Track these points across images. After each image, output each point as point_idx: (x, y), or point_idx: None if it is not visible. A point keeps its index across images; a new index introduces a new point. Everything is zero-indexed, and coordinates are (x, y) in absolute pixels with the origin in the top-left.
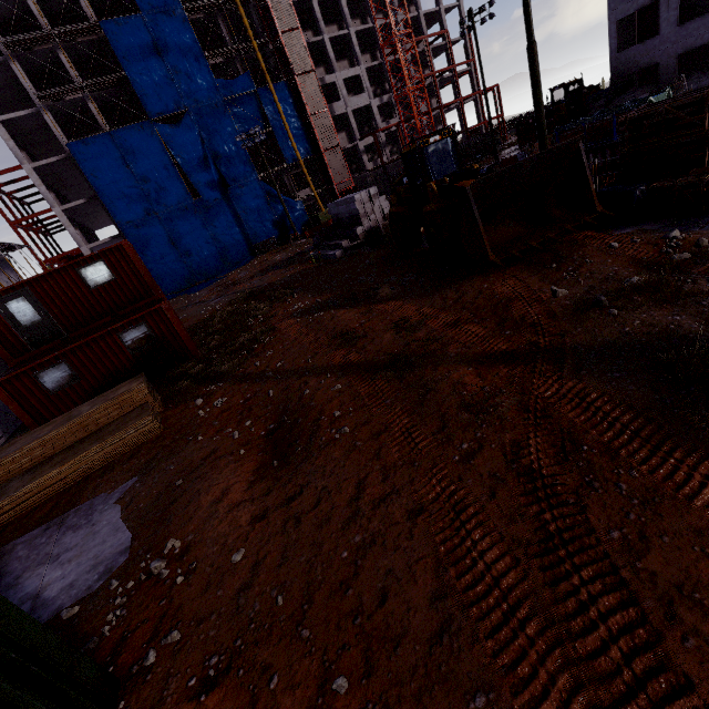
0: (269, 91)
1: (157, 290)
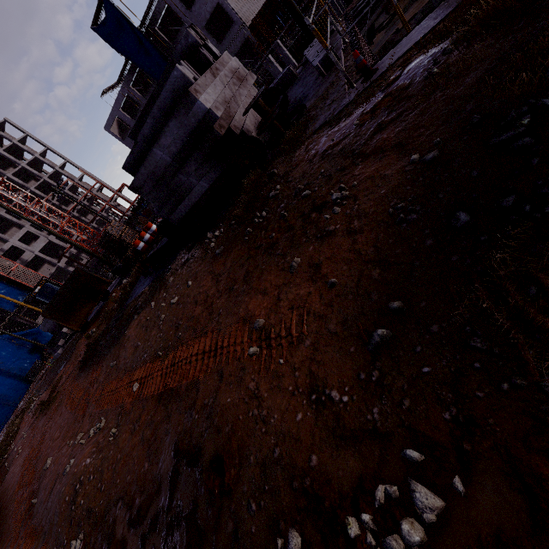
0: None
1: None
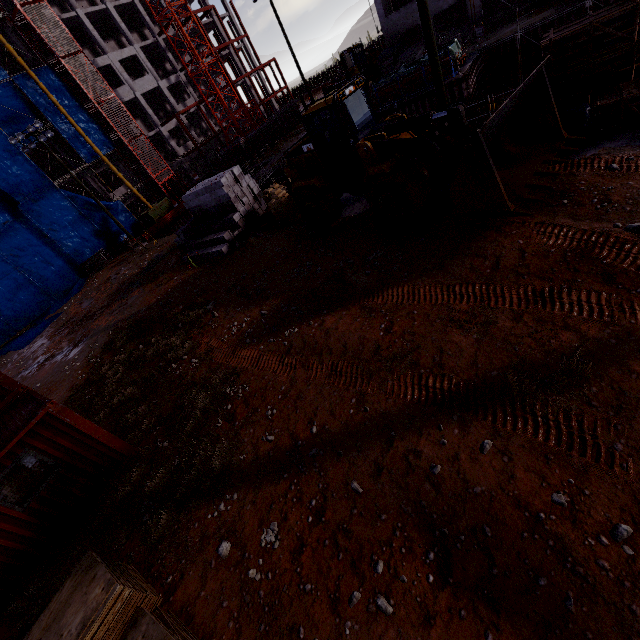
0: (30, 79)
1: (13, 383)
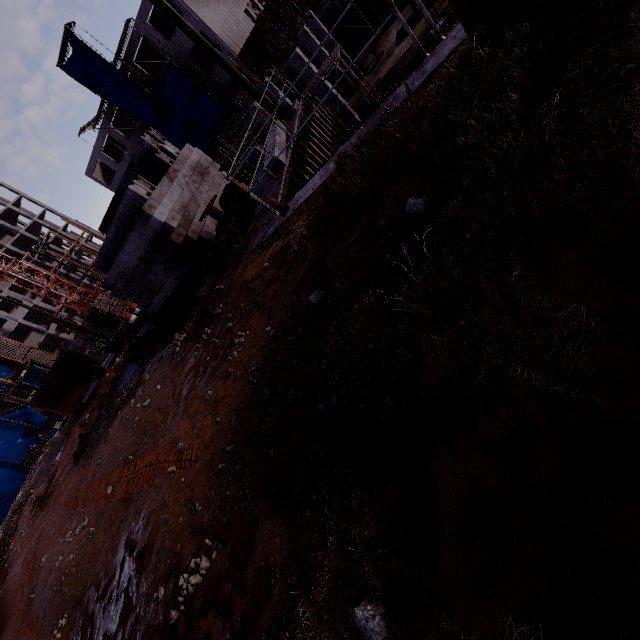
0: None
1: None
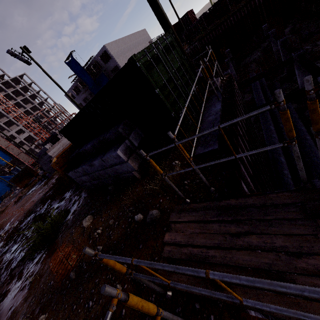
0: None
1: None
